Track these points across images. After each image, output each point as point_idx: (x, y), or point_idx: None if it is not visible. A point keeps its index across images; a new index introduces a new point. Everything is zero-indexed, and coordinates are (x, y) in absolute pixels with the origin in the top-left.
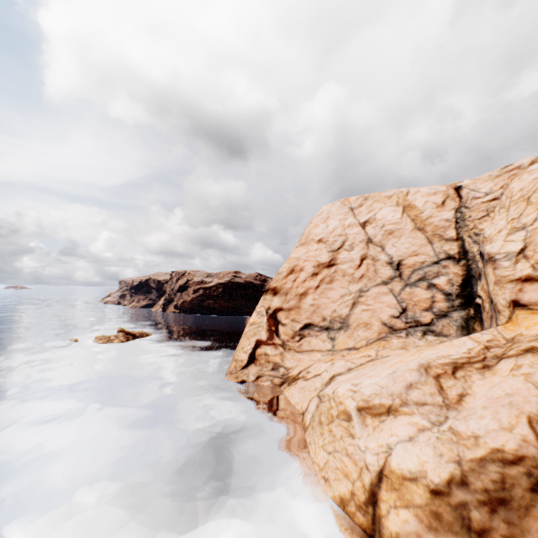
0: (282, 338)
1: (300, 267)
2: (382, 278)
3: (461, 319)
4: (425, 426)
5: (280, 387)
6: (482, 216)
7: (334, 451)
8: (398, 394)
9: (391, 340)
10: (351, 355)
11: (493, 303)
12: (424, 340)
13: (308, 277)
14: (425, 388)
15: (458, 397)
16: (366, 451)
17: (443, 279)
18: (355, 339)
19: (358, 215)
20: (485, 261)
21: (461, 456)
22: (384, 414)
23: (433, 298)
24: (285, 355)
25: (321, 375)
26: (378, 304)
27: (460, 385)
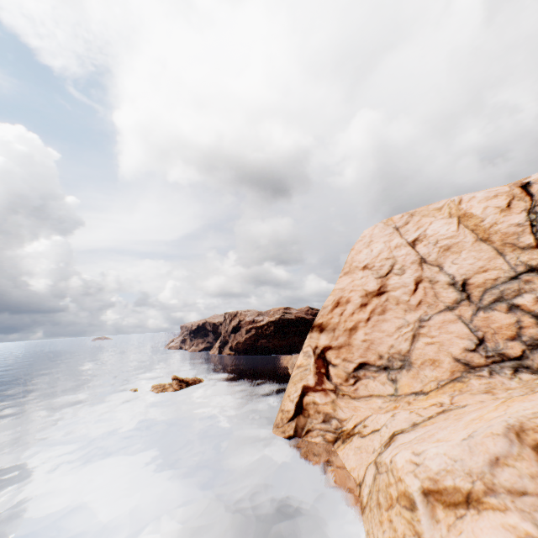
0: (334, 381)
1: (346, 299)
2: (446, 303)
3: None
4: (530, 534)
5: (333, 444)
6: None
7: None
8: (478, 474)
9: (469, 380)
10: (419, 401)
11: None
12: (516, 379)
13: (356, 309)
14: (521, 466)
15: None
16: None
17: (528, 297)
18: (421, 380)
19: (405, 234)
20: None
21: None
22: (461, 504)
23: (519, 323)
24: (337, 402)
25: (380, 431)
26: (445, 335)
27: None
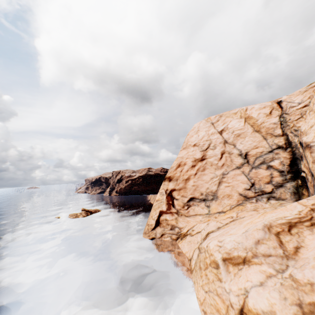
0: (177, 208)
1: (184, 163)
2: (236, 165)
3: (292, 188)
4: (272, 273)
5: (176, 240)
6: (298, 118)
7: (208, 291)
8: (249, 248)
9: (246, 205)
10: (221, 216)
11: (314, 176)
12: (268, 203)
13: (189, 168)
14: (269, 243)
15: (294, 249)
16: (230, 293)
17: (277, 162)
18: (222, 205)
19: (217, 127)
20: (304, 148)
21: (301, 300)
22: (241, 263)
23: (271, 175)
24: (178, 219)
25: (201, 232)
26: (235, 182)
27: (295, 239)
